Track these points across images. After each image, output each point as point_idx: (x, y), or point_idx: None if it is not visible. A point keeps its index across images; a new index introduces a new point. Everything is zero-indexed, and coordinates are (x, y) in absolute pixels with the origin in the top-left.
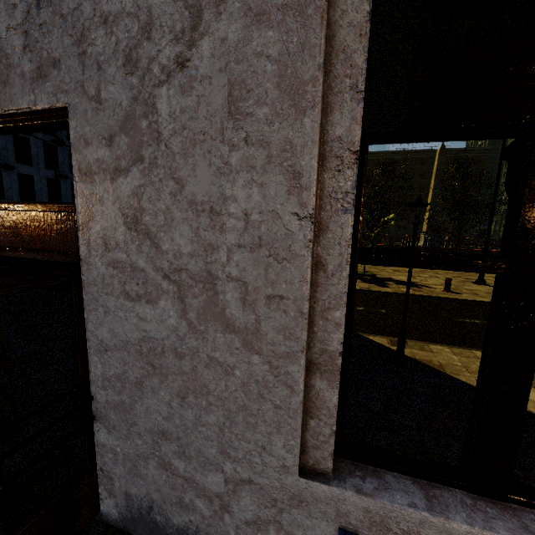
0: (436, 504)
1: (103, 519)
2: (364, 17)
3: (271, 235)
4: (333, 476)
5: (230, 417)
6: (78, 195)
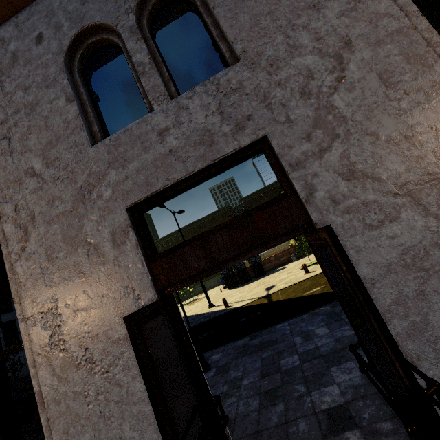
0: None
1: None
2: (426, 25)
3: None
4: None
5: None
6: (295, 181)
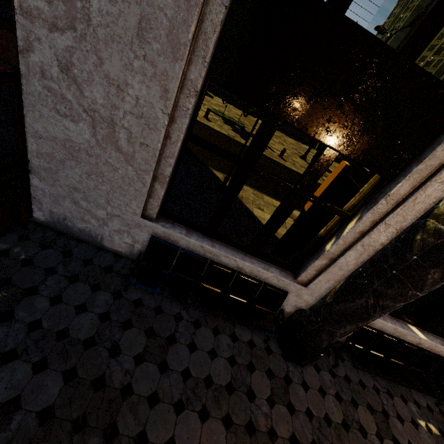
0: (189, 234)
1: (34, 220)
2: (218, 22)
3: (148, 114)
4: (155, 220)
5: (113, 189)
6: (19, 26)
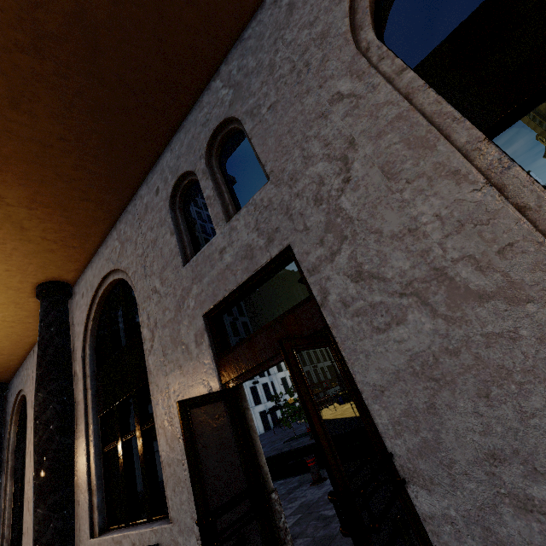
0: None
1: None
2: (434, 97)
3: (465, 214)
4: None
5: None
6: (312, 285)
